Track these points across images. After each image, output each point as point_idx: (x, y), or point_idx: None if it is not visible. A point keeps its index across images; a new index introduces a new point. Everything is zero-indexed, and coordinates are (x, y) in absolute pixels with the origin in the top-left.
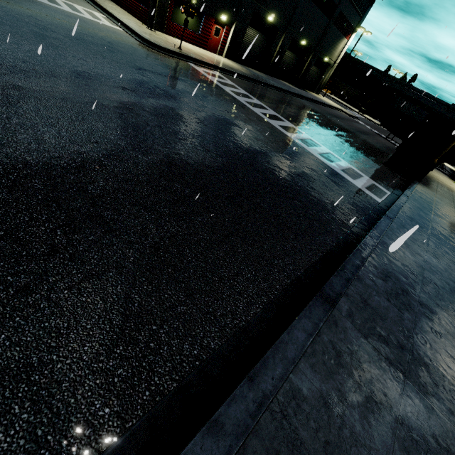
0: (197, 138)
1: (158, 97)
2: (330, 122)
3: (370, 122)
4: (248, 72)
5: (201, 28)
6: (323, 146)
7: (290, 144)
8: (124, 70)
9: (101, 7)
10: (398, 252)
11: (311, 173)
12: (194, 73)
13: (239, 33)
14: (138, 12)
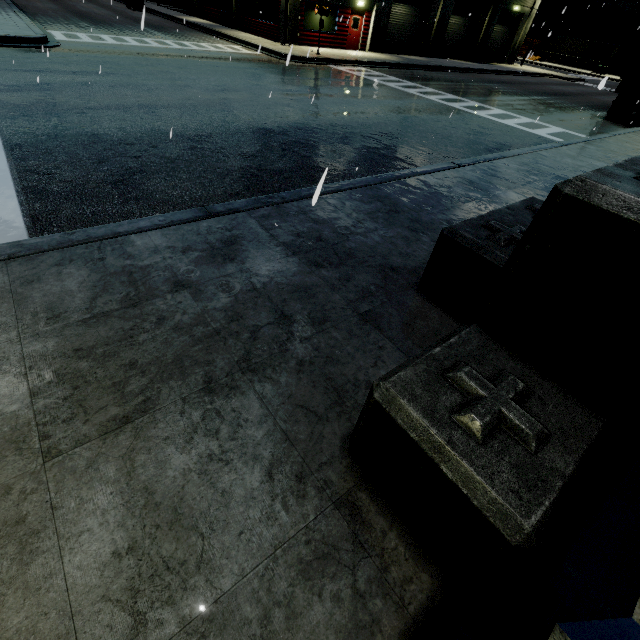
0: (349, 112)
1: (310, 93)
2: (522, 90)
3: (613, 82)
4: (400, 59)
5: (337, 26)
6: (496, 109)
7: (448, 110)
8: (278, 81)
9: (236, 39)
10: (553, 158)
11: (469, 126)
12: (337, 73)
13: (382, 16)
14: (269, 32)
